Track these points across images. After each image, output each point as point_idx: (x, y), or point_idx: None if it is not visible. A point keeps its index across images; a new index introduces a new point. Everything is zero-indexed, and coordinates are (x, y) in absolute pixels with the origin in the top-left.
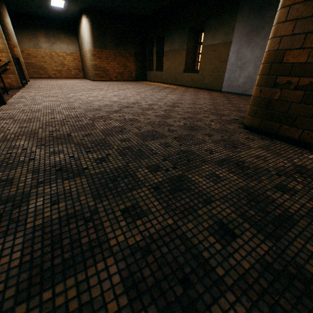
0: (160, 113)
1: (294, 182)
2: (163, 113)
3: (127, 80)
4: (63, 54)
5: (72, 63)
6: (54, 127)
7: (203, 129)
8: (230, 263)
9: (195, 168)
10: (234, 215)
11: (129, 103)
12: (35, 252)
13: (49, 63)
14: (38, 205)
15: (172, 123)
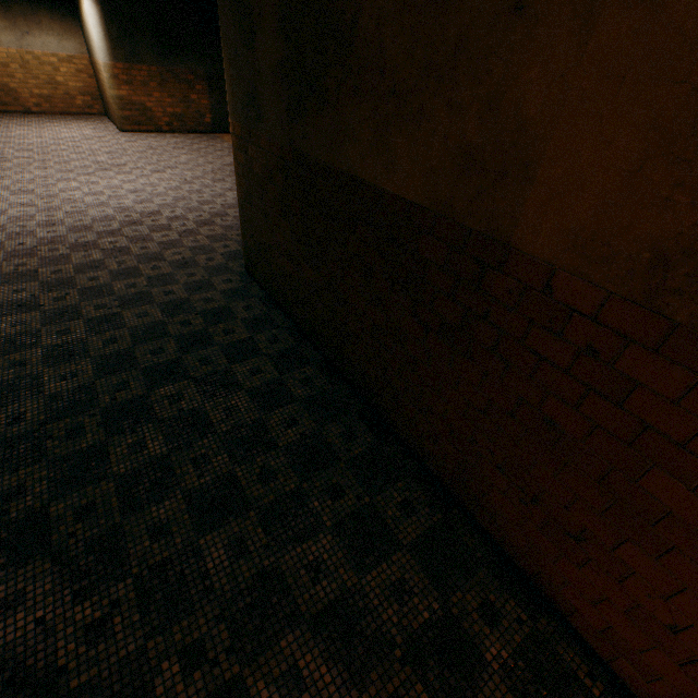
0: (170, 238)
1: (202, 319)
2: (175, 238)
3: (195, 131)
4: (51, 59)
5: (75, 80)
6: (21, 260)
7: (195, 267)
8: (101, 352)
9: (137, 308)
10: (128, 335)
11: (144, 215)
12: (2, 346)
13: (22, 80)
14: (3, 327)
15: (168, 257)
